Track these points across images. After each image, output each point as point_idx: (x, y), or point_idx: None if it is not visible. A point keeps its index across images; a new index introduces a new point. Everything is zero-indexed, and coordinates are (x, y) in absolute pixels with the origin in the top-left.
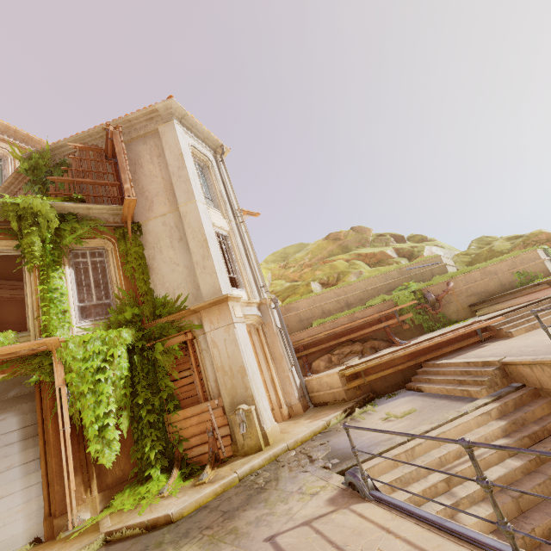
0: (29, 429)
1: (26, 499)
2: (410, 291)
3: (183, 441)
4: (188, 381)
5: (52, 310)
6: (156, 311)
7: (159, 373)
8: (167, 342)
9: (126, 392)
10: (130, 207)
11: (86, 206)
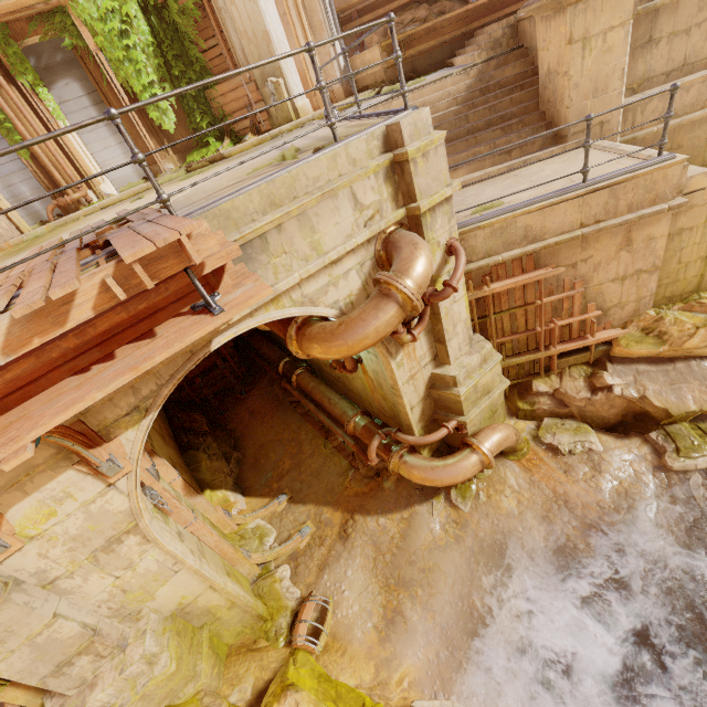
0: (93, 96)
1: (123, 152)
2: None
3: (228, 116)
4: (216, 53)
5: None
6: None
7: (185, 41)
8: None
9: (160, 62)
10: None
11: None
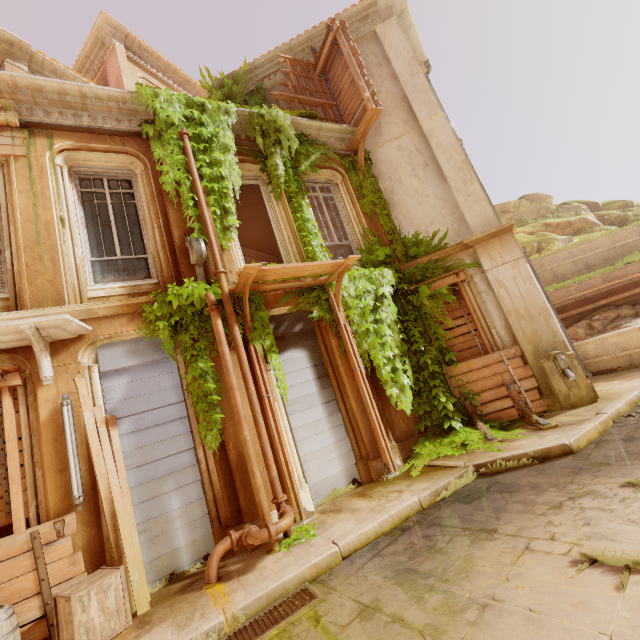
0: (318, 368)
1: (334, 440)
2: None
3: (474, 395)
4: (461, 331)
5: (311, 242)
6: (409, 251)
7: (428, 321)
8: (432, 285)
9: (404, 337)
10: (371, 122)
11: (319, 124)
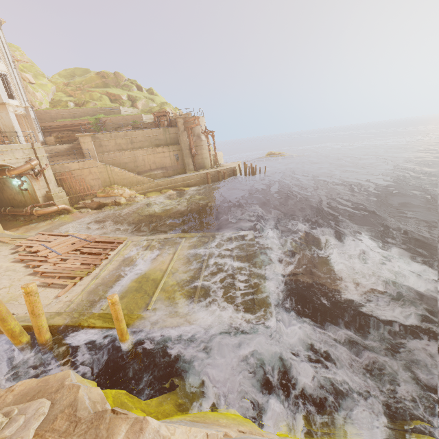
0: None
1: None
2: (95, 118)
3: None
4: None
5: None
6: None
7: None
8: None
9: None
10: None
11: None
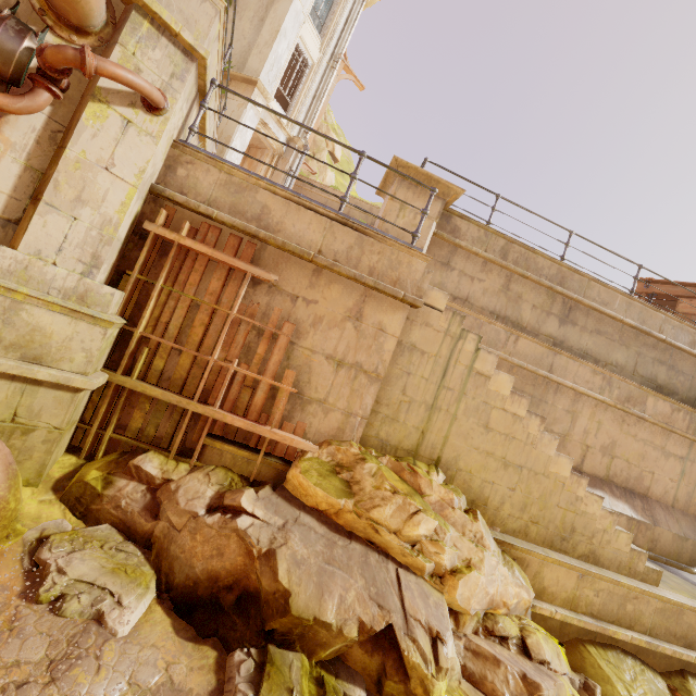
0: None
1: None
2: None
3: None
4: None
5: None
6: None
7: None
8: None
9: None
10: None
11: None
